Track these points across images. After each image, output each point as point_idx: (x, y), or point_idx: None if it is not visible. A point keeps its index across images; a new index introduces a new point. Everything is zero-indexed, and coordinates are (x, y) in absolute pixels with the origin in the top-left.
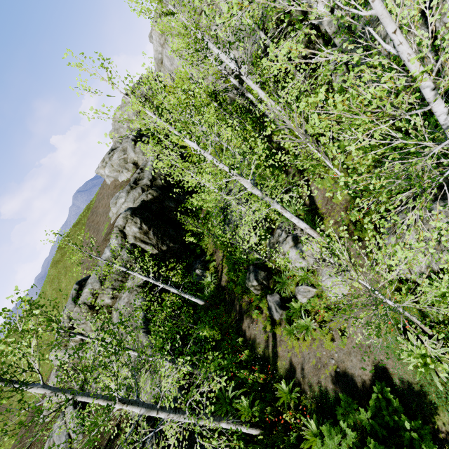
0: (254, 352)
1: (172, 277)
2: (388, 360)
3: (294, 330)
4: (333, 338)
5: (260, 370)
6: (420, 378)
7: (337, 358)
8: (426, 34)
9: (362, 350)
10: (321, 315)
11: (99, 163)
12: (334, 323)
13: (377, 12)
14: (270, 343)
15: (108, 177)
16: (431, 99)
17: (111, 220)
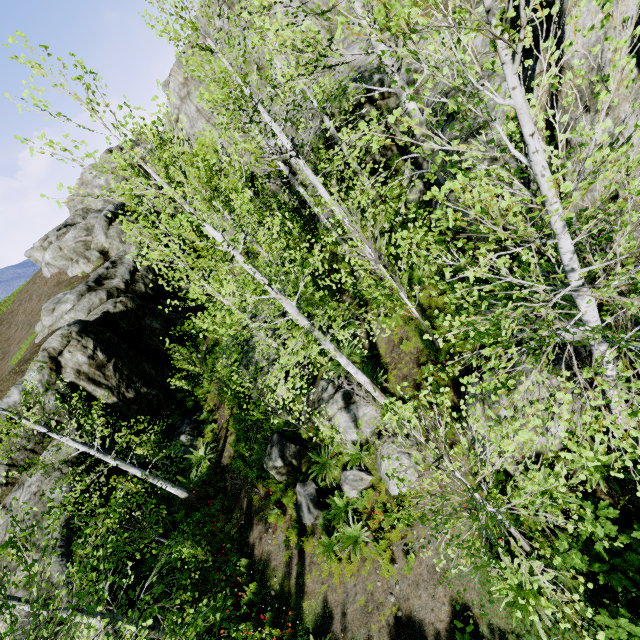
0: (265, 586)
1: (137, 446)
2: (472, 593)
3: (334, 545)
4: (394, 558)
5: (273, 621)
6: (516, 623)
7: (399, 593)
8: (555, 152)
9: (436, 578)
10: (377, 518)
11: (37, 242)
12: (396, 532)
13: (516, 104)
14: (294, 568)
15: (48, 266)
16: (559, 230)
17: (36, 338)
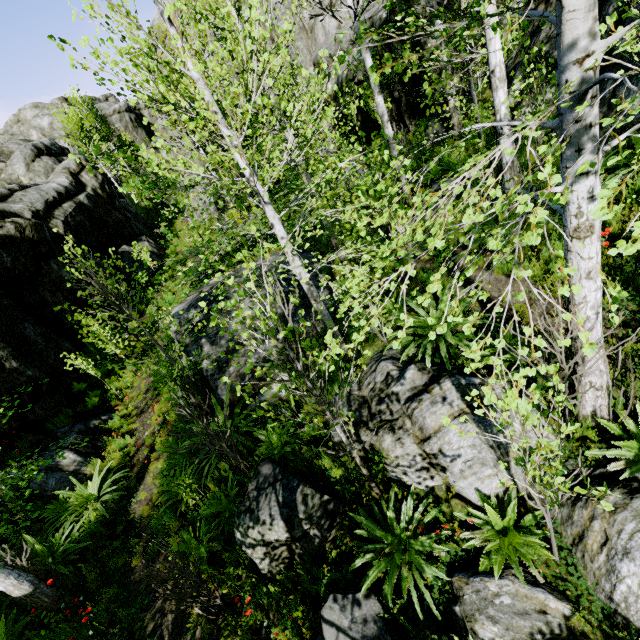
0: None
1: None
2: None
3: None
4: None
5: None
6: None
7: None
8: None
9: None
10: None
11: None
12: None
13: None
14: None
15: None
16: None
17: None
